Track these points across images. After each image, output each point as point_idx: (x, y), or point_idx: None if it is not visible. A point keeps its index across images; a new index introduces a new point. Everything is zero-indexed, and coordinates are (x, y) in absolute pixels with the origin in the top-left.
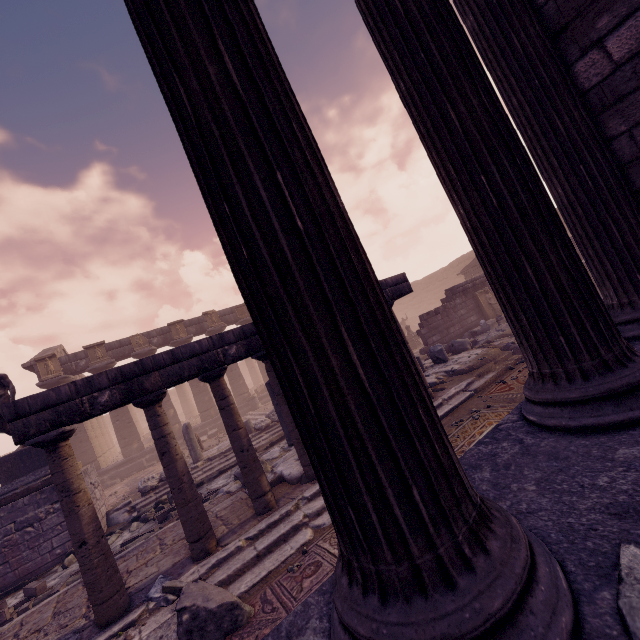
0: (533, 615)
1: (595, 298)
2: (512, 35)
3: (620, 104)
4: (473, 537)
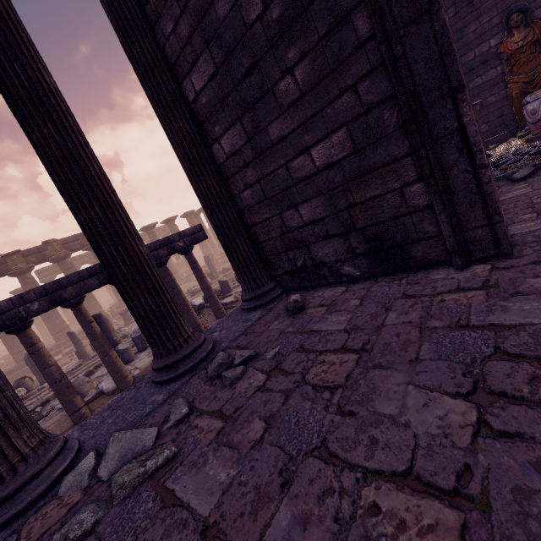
0: (25, 491)
1: (166, 318)
2: (170, 123)
3: (233, 178)
4: (12, 468)
